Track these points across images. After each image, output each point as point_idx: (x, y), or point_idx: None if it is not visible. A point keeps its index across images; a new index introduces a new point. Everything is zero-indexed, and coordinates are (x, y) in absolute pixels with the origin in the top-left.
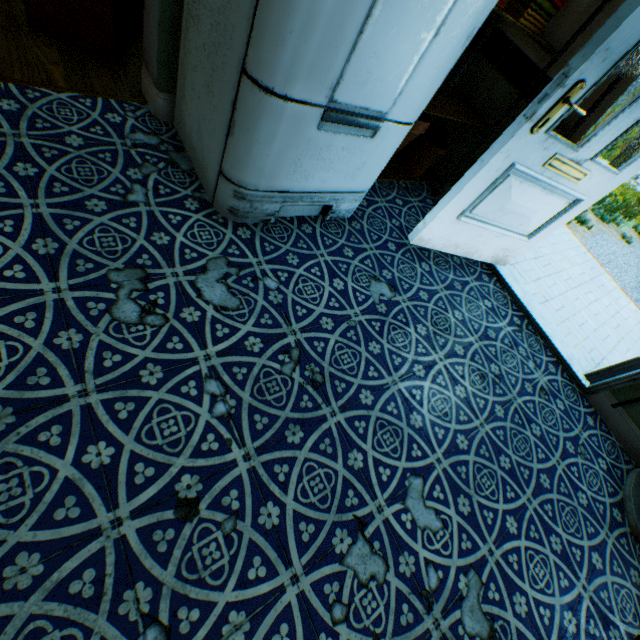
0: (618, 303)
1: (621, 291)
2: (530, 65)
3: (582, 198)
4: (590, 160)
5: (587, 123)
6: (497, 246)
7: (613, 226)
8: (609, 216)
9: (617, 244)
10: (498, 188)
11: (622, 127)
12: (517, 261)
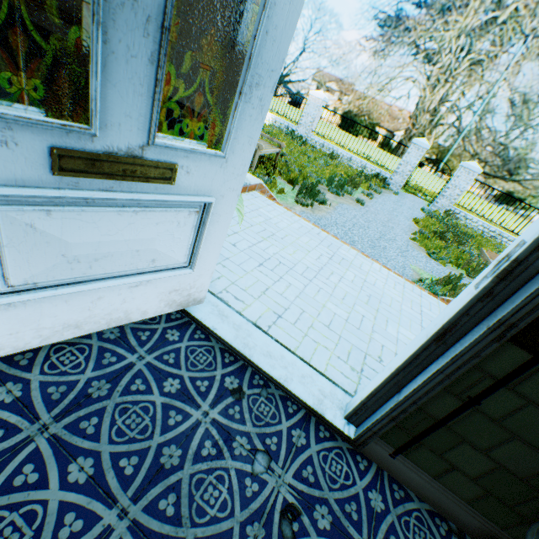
0: (363, 270)
1: (362, 255)
2: (79, 51)
3: (208, 200)
4: (149, 144)
5: (83, 82)
6: (156, 293)
7: (348, 196)
8: (343, 190)
9: (355, 208)
10: (4, 234)
11: (143, 76)
12: (234, 280)
